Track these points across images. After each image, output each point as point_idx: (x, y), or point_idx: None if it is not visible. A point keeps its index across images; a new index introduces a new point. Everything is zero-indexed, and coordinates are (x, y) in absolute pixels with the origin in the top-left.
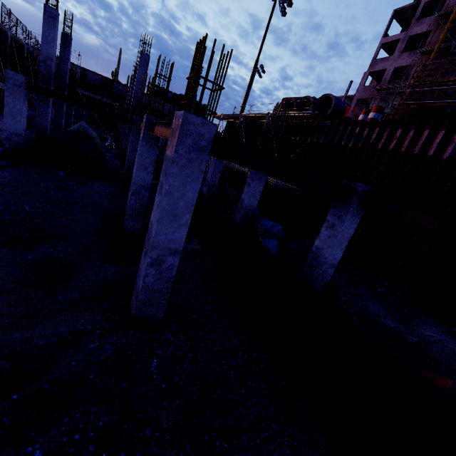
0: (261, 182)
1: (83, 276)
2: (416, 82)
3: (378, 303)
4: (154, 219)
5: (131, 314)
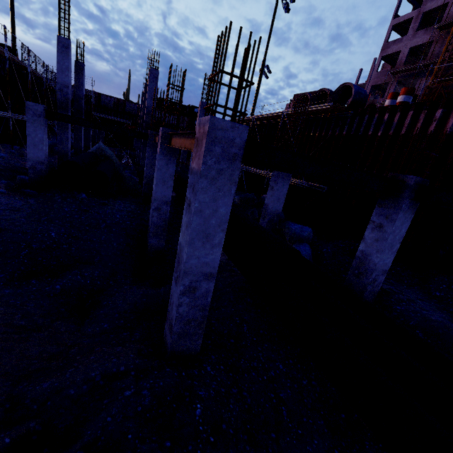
0: (285, 184)
1: (111, 302)
2: (452, 55)
3: (441, 311)
4: (183, 241)
5: (165, 346)
